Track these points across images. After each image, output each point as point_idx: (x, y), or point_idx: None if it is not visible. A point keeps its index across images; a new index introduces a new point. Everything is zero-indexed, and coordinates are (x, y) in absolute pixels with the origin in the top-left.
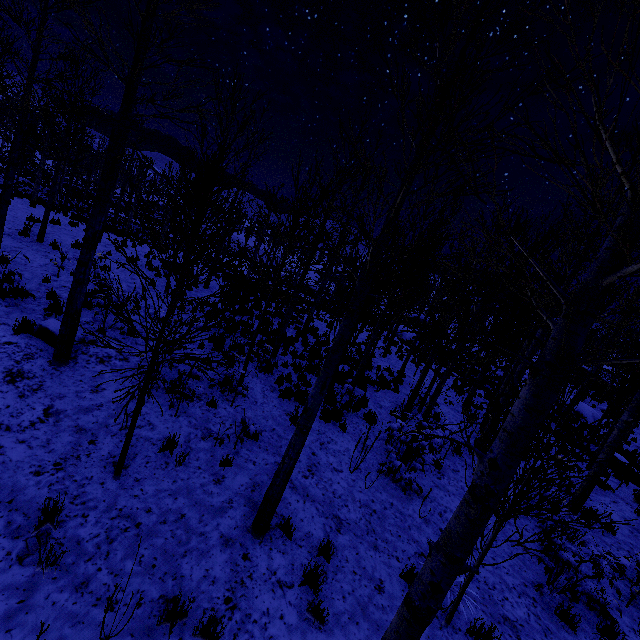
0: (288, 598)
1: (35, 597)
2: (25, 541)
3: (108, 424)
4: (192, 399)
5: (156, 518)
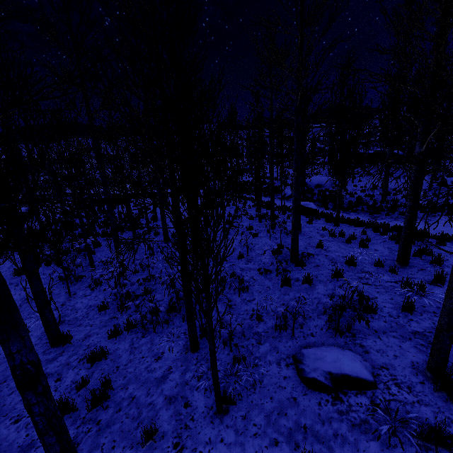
0: None
1: None
2: None
3: None
4: None
5: None
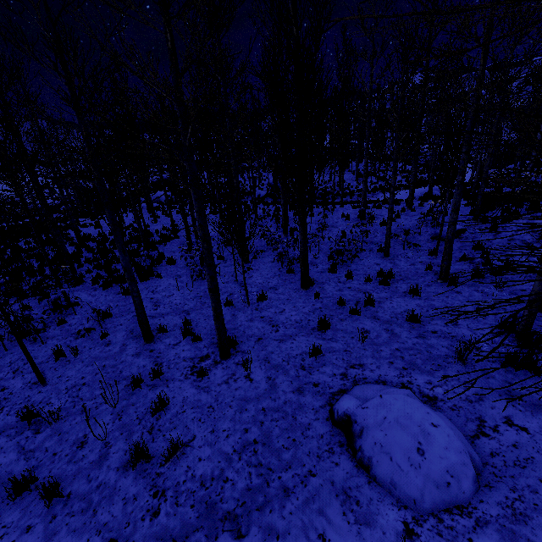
0: (182, 345)
1: (64, 429)
2: (29, 430)
3: (1, 378)
4: (44, 329)
5: (91, 376)
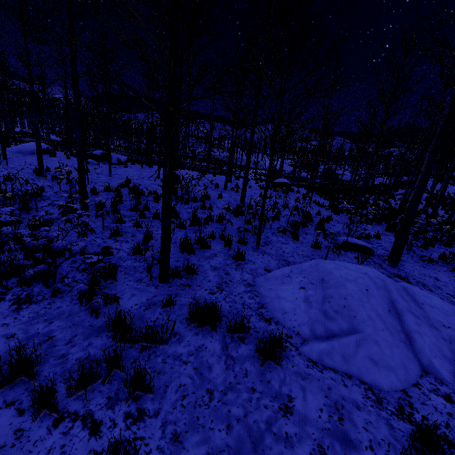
0: None
1: None
2: None
3: None
4: None
5: None
